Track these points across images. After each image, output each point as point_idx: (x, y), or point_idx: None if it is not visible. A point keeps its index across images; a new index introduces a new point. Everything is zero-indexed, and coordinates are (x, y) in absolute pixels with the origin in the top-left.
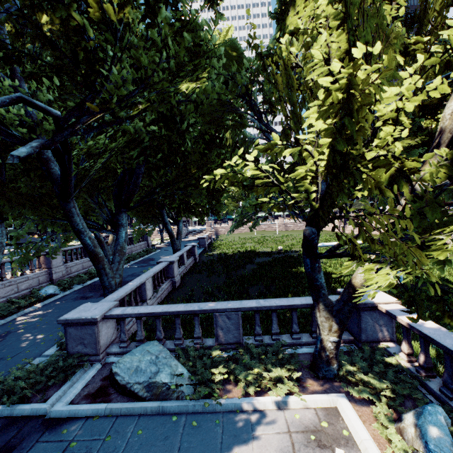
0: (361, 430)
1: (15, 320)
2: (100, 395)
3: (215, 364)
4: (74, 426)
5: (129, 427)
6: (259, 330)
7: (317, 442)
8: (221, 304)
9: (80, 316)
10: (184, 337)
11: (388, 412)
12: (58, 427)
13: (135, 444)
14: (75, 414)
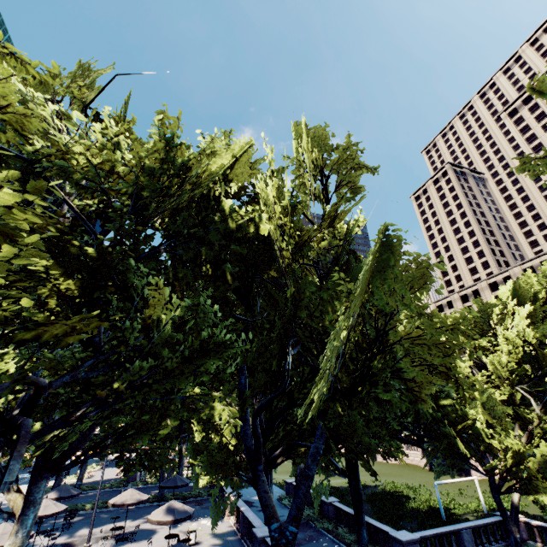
0: None
1: None
2: None
3: None
4: None
5: None
6: (478, 541)
7: None
8: (458, 525)
9: (410, 537)
10: None
11: None
12: None
13: None
14: None
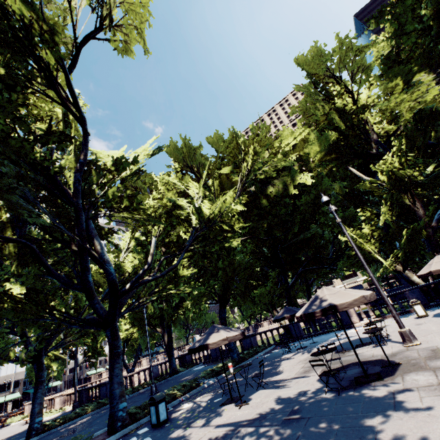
0: None
1: None
2: None
3: None
4: None
5: None
6: None
7: None
8: None
9: None
10: None
11: None
12: None
13: None
14: None
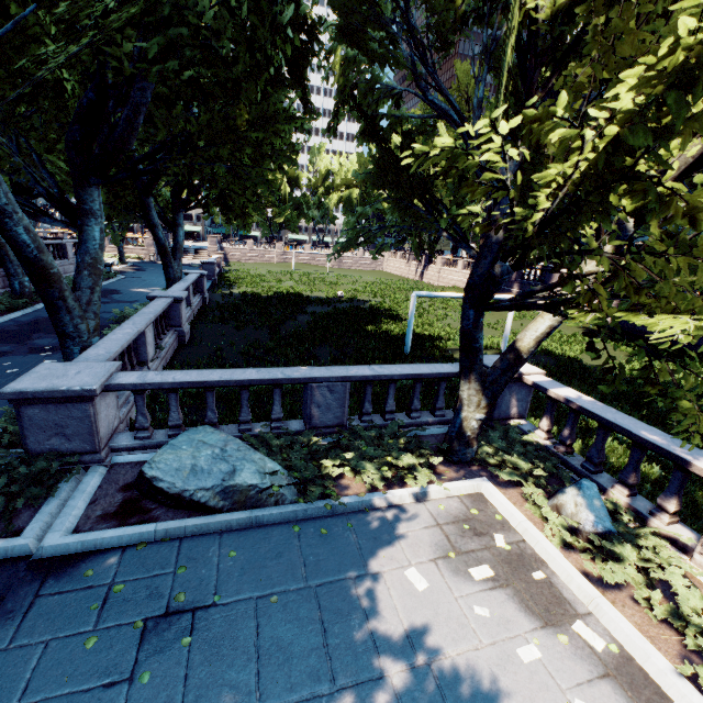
0: (516, 513)
1: None
2: (130, 513)
3: (319, 454)
4: (104, 563)
5: (211, 551)
6: (369, 407)
7: (473, 531)
8: (318, 371)
9: (52, 385)
10: (237, 421)
11: (540, 491)
12: (70, 569)
13: (233, 571)
14: (96, 546)
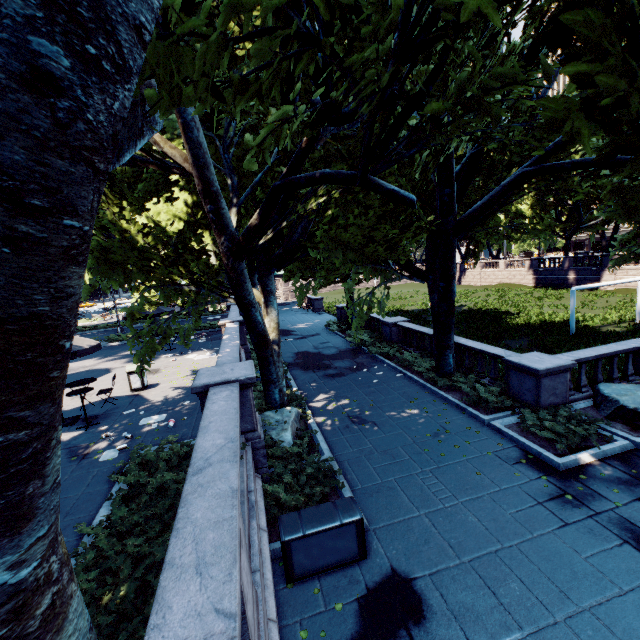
0: None
1: (319, 407)
2: None
3: None
4: None
5: None
6: None
7: None
8: None
9: (554, 364)
10: None
11: None
12: None
13: None
14: None
